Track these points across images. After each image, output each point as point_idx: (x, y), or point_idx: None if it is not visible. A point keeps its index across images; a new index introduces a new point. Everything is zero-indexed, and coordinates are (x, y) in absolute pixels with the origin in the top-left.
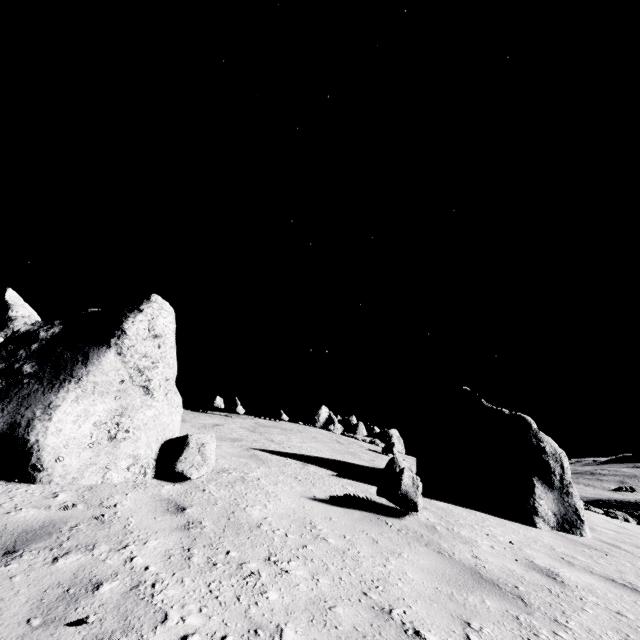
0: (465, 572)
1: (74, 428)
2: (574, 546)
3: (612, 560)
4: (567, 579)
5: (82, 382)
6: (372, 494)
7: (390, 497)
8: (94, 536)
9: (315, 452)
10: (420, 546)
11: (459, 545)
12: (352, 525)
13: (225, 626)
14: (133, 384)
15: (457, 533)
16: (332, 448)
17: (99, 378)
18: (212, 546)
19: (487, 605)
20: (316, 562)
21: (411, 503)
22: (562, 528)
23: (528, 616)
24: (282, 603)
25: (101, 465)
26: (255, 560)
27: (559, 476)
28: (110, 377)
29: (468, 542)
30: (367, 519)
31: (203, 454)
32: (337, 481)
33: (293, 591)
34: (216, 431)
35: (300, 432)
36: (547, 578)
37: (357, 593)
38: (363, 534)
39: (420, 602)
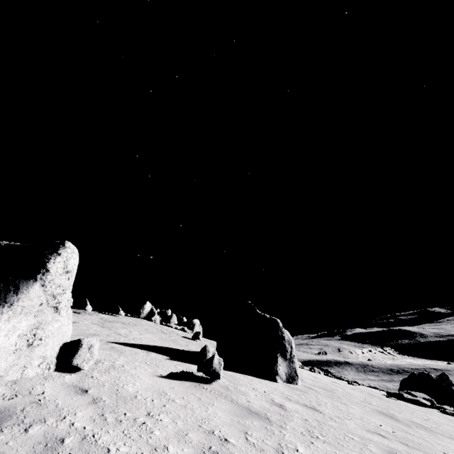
0: (244, 410)
1: (5, 340)
2: (293, 390)
3: (308, 396)
4: (288, 407)
5: (13, 306)
6: (192, 370)
7: (206, 372)
8: (41, 414)
9: (151, 342)
10: (222, 399)
11: (240, 396)
12: (186, 391)
13: (140, 449)
14: (48, 306)
15: (239, 389)
16: (160, 337)
17: (26, 303)
18: (115, 411)
19: (254, 424)
20: (173, 413)
21: (217, 374)
22: (288, 381)
23: (271, 426)
24: (163, 435)
25: (21, 365)
26: (141, 416)
27: (290, 352)
28: (34, 302)
29: (245, 394)
30: (193, 386)
31: (91, 352)
32: (171, 363)
33: (166, 429)
34: (76, 328)
35: (136, 325)
36: (279, 408)
37: (196, 426)
38: (193, 395)
39: (225, 426)
